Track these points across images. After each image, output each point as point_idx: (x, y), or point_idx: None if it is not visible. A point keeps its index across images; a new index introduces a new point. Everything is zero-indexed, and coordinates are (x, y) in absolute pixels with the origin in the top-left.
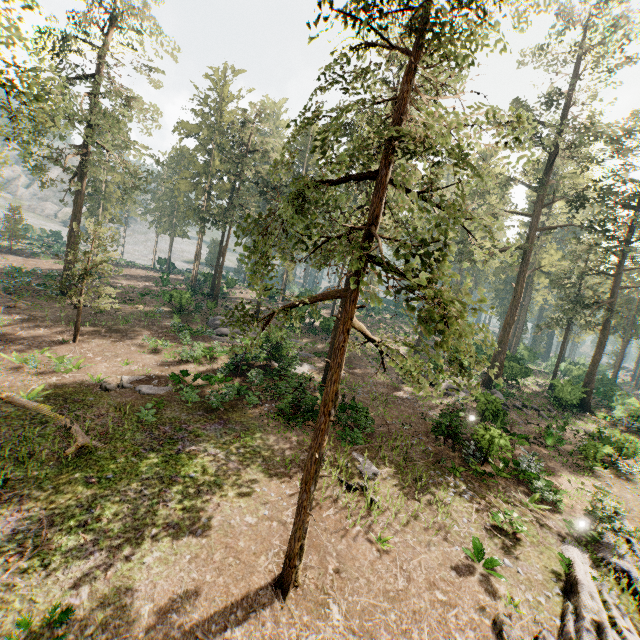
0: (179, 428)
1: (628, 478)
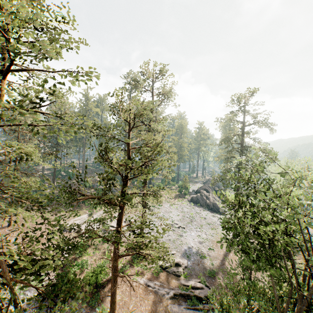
0: None
1: None
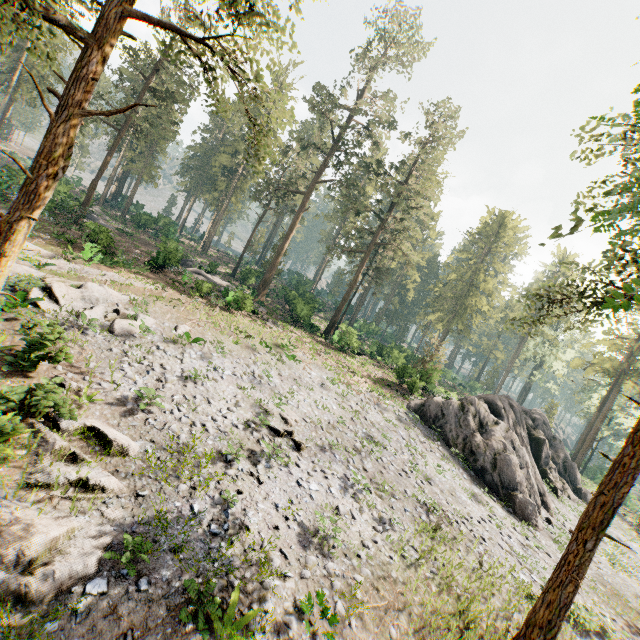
0: None
1: (213, 307)
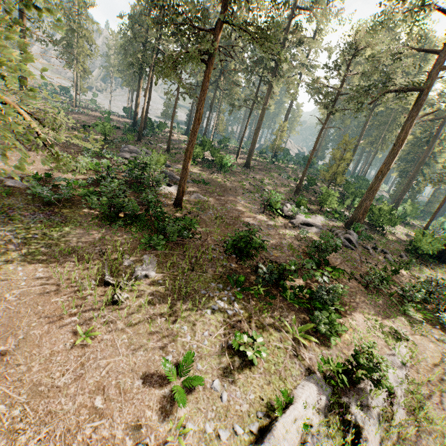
0: (3, 212)
1: (444, 329)
